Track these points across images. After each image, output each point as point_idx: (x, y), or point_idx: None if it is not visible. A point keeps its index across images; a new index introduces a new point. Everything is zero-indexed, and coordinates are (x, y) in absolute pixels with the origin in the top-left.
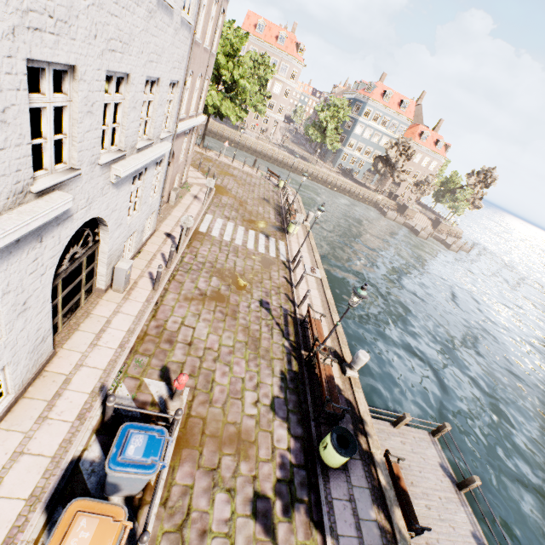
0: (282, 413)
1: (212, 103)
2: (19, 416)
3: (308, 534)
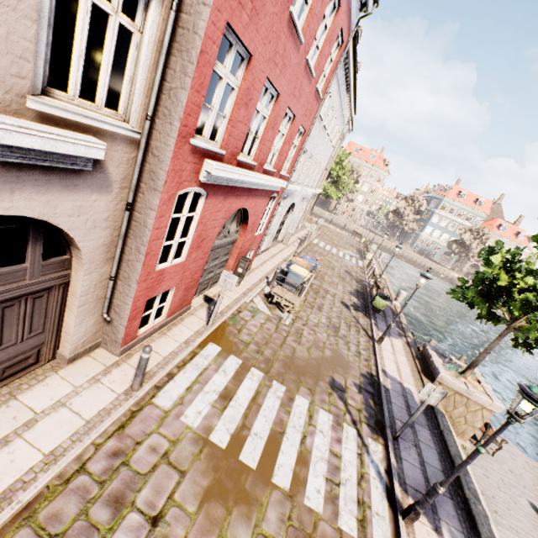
0: (355, 296)
1: (323, 188)
2: (265, 255)
3: (364, 317)
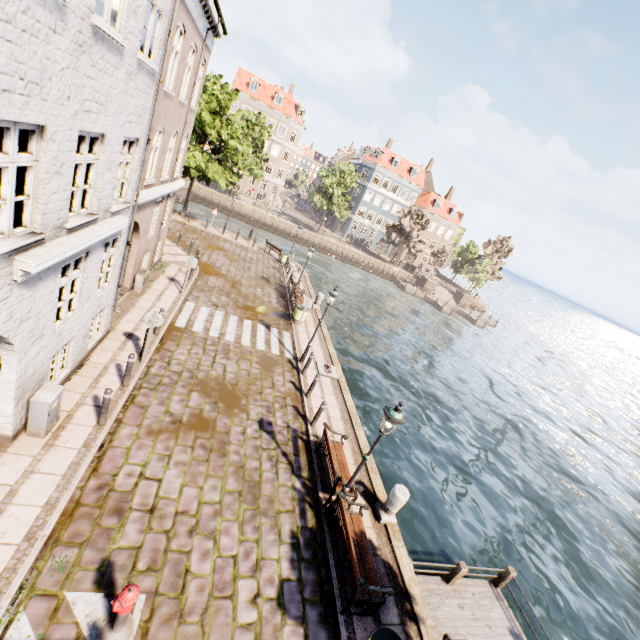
0: (295, 609)
1: (195, 165)
2: None
3: None
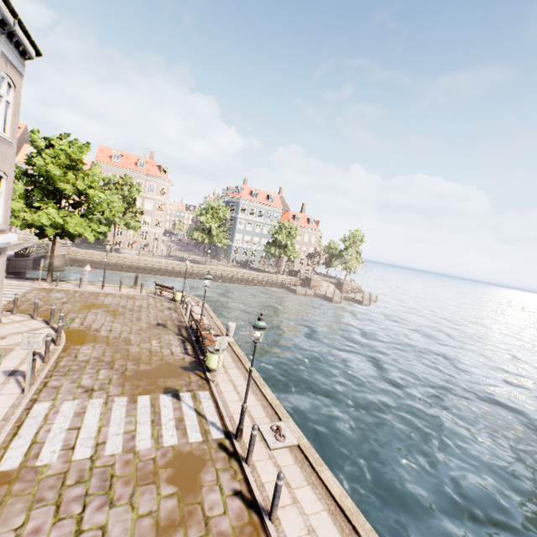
0: None
1: (50, 222)
2: None
3: None
